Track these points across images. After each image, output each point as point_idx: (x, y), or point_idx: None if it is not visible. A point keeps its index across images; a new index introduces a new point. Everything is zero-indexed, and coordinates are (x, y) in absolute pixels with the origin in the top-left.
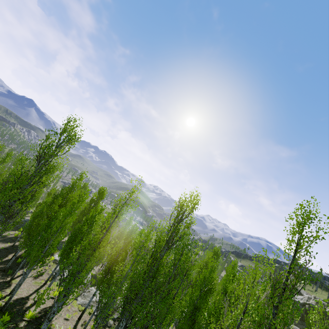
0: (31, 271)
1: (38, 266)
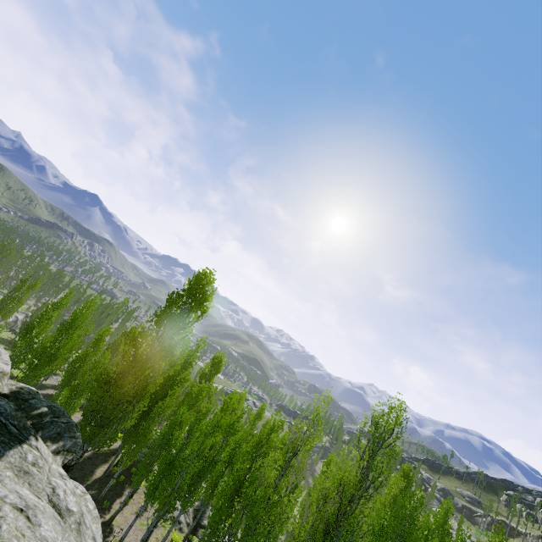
0: (130, 501)
1: (138, 492)
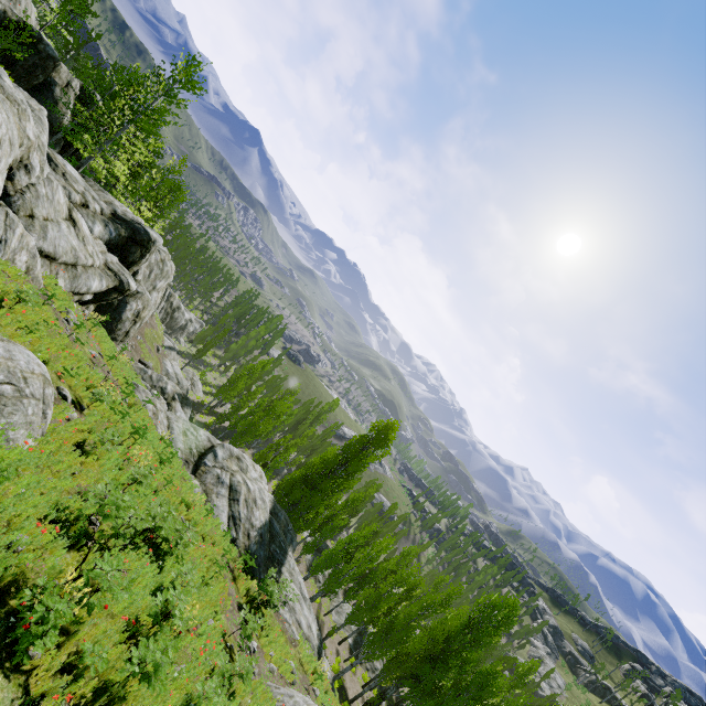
0: None
1: None
